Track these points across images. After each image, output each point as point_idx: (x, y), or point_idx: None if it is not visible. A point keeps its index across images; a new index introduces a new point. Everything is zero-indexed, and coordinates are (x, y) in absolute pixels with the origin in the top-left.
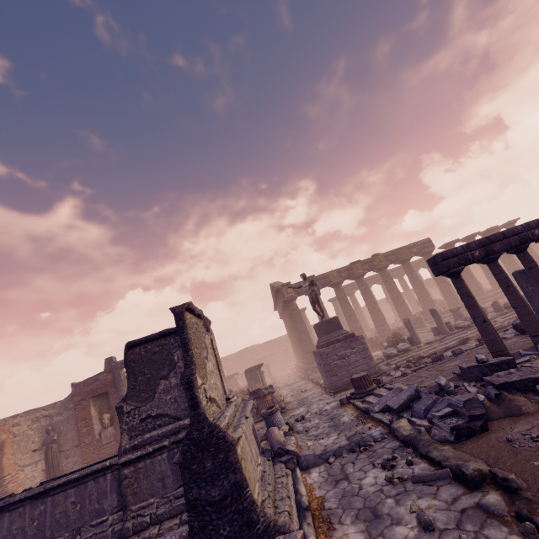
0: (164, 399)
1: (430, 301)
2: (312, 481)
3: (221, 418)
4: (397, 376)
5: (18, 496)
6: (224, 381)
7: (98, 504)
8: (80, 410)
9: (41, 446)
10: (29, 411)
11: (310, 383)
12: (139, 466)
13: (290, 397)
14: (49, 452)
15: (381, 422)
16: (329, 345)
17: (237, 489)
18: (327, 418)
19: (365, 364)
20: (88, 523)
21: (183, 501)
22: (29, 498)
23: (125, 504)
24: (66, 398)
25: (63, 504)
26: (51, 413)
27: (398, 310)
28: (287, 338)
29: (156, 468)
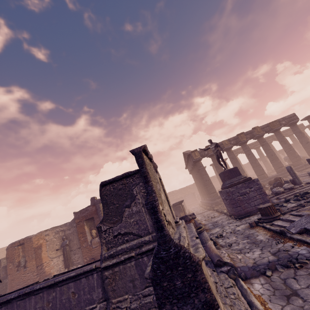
0: (129, 222)
1: (297, 156)
2: (258, 292)
3: (181, 239)
4: (292, 206)
5: (39, 285)
6: (171, 209)
7: (89, 294)
8: (79, 227)
9: (60, 247)
10: (53, 227)
11: (215, 212)
12: (115, 270)
13: (204, 221)
14: (64, 251)
15: (303, 242)
16: (233, 186)
17: (209, 309)
18: (242, 237)
19: (261, 198)
20: (83, 308)
21: (149, 300)
22: (46, 287)
23: (107, 297)
24: (71, 221)
25: (67, 293)
26: (64, 229)
27: (273, 163)
28: (193, 186)
29: (127, 272)
